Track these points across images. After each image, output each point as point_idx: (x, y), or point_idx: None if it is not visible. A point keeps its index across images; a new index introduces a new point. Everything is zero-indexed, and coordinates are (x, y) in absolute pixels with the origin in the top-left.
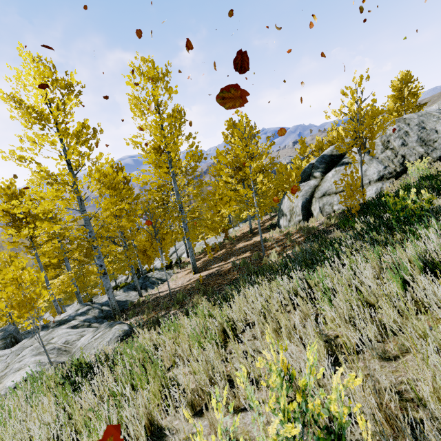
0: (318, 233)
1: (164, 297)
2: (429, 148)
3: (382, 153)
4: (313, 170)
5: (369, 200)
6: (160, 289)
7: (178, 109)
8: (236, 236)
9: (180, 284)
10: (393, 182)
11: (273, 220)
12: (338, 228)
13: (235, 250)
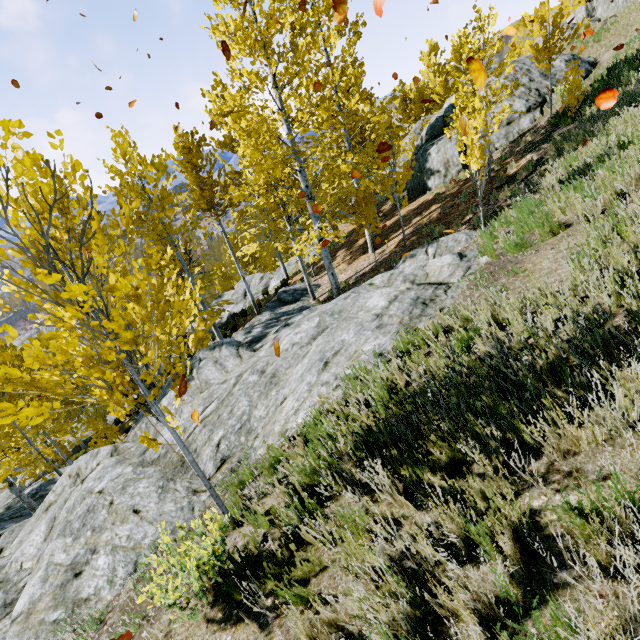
0: (526, 147)
1: (383, 263)
2: (553, 81)
3: (516, 90)
4: (448, 121)
5: (533, 126)
6: (340, 280)
7: (347, 20)
8: (349, 233)
9: (374, 259)
10: (540, 112)
11: (389, 203)
12: (555, 130)
13: (392, 225)
